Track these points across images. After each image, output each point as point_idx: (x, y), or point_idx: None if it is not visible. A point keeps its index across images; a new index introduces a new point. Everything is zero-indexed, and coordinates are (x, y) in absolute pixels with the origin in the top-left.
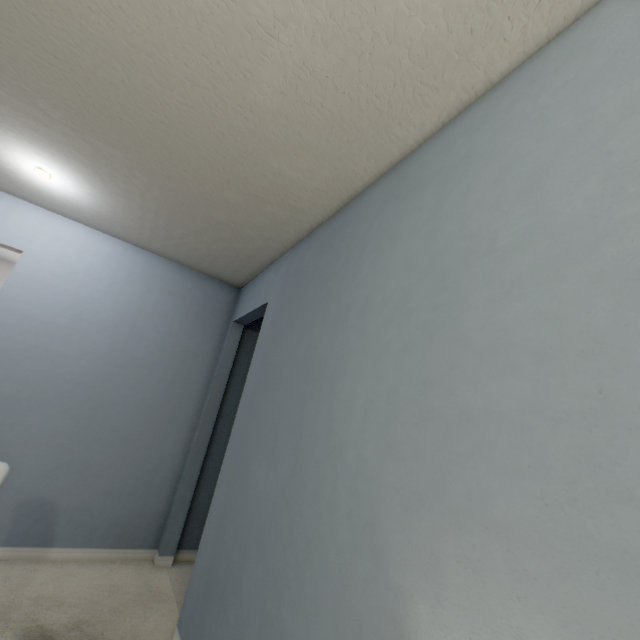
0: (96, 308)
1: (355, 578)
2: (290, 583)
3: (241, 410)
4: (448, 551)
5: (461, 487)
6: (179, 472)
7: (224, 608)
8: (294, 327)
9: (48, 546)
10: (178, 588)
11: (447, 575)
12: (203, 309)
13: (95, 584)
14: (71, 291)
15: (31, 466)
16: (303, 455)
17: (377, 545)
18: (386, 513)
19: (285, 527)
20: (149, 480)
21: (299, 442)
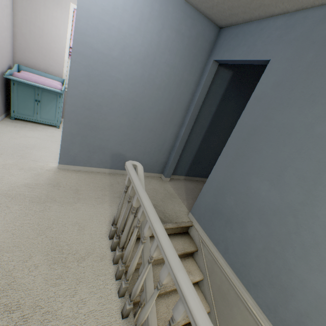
0: (132, 43)
1: None
2: (294, 248)
3: (234, 138)
4: None
5: None
6: (172, 146)
7: (230, 226)
8: (315, 103)
9: (124, 170)
10: (176, 192)
11: None
12: (194, 47)
13: (148, 188)
14: (116, 27)
15: (113, 140)
16: (316, 200)
17: None
18: None
19: (290, 224)
20: (160, 149)
21: (312, 190)
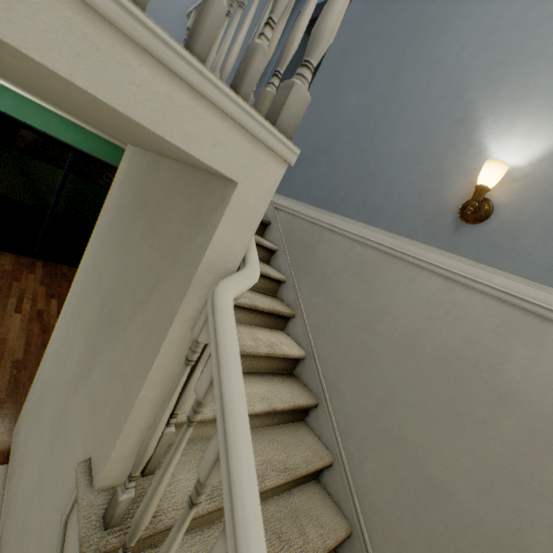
0: None
1: (439, 109)
2: (382, 130)
3: (322, 72)
4: (511, 76)
5: (531, 49)
6: None
7: (315, 163)
8: (397, 0)
9: None
10: None
11: (506, 84)
12: None
13: None
14: None
15: None
16: (400, 75)
17: (460, 91)
18: (472, 77)
19: (378, 112)
20: None
21: (397, 70)
